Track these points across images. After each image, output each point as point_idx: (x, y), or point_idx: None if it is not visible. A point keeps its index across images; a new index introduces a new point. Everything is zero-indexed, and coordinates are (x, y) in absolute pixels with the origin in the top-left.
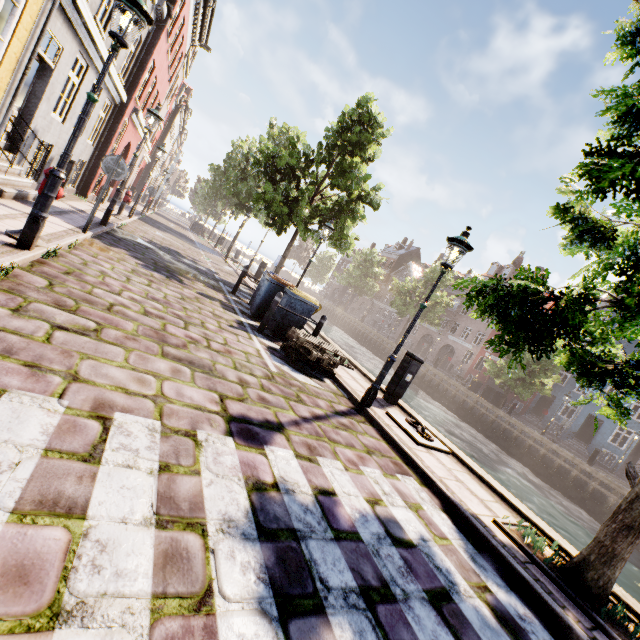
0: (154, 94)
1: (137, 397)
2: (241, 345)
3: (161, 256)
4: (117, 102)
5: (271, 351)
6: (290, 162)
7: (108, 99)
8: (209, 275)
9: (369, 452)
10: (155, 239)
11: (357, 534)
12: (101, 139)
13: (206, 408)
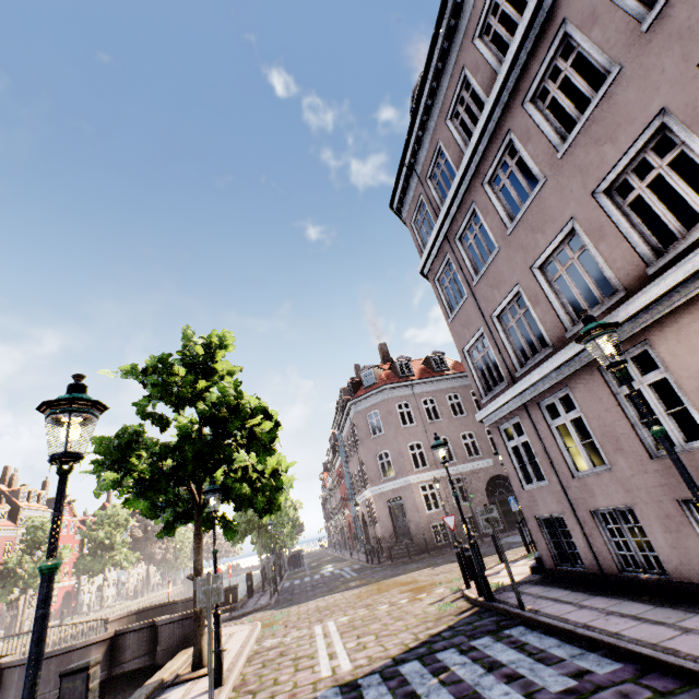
0: None
1: None
2: None
3: None
4: None
5: None
6: None
7: None
8: None
9: None
10: None
11: None
12: None
13: None
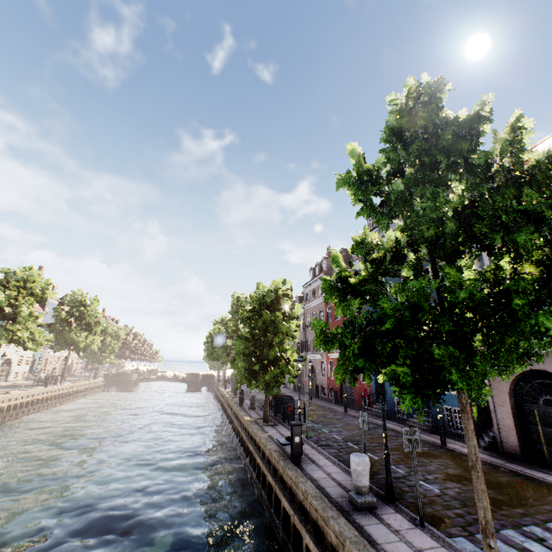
0: None
1: None
2: None
3: None
4: None
5: None
6: None
7: None
8: None
9: None
10: None
11: None
12: None
13: None
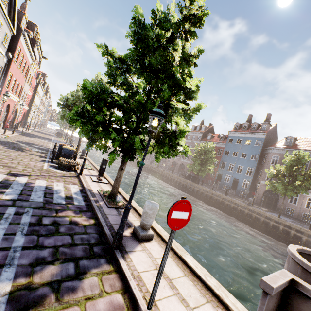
0: (16, 83)
1: None
2: (36, 164)
3: (20, 145)
4: None
5: (51, 166)
6: (72, 102)
7: None
8: (45, 149)
9: (65, 181)
10: (23, 140)
11: (33, 186)
12: None
13: (2, 171)
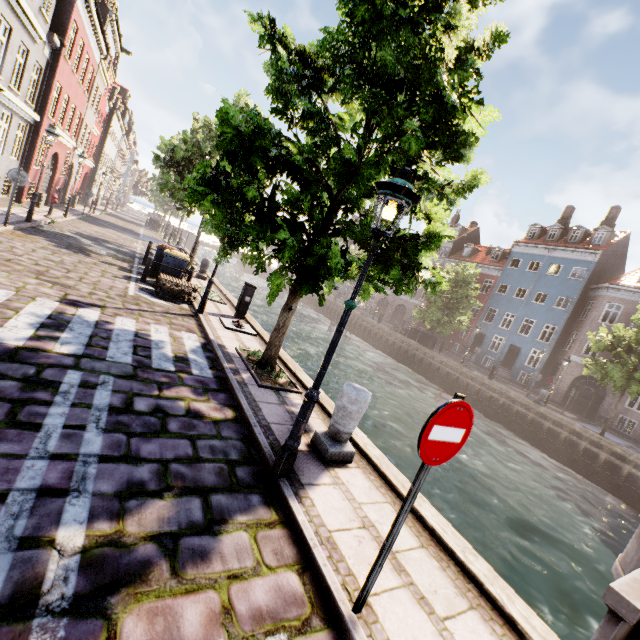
0: (70, 108)
1: (7, 286)
2: (113, 284)
3: (81, 242)
4: (32, 122)
5: (142, 289)
6: (184, 155)
7: (22, 121)
8: (128, 254)
9: (171, 324)
10: (85, 232)
11: (112, 330)
12: (24, 154)
13: (51, 295)
